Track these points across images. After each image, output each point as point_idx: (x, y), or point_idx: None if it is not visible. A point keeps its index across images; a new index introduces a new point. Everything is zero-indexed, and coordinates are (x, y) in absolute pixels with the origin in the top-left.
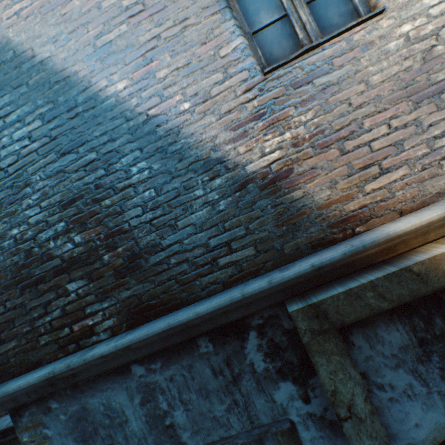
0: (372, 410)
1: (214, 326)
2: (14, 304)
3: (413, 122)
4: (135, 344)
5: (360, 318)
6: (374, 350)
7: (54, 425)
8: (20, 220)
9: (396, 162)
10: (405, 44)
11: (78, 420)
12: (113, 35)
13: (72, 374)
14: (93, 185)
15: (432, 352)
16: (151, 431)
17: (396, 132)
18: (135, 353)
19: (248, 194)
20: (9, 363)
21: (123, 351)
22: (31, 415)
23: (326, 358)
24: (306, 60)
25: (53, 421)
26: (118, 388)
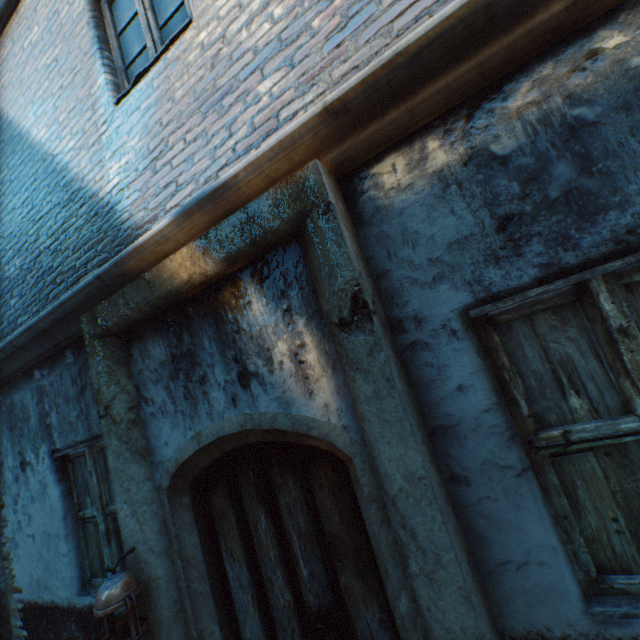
0: (136, 421)
1: (69, 337)
2: None
3: (202, 134)
4: (16, 342)
5: (120, 325)
6: (145, 364)
7: (0, 414)
8: None
9: (189, 178)
10: (201, 54)
11: (10, 412)
12: (43, 92)
13: (1, 369)
14: (27, 219)
15: (180, 369)
16: (41, 428)
17: (190, 147)
18: (28, 355)
19: (100, 219)
20: None
21: (13, 348)
22: None
23: (98, 360)
24: (139, 86)
25: (0, 411)
26: (28, 388)
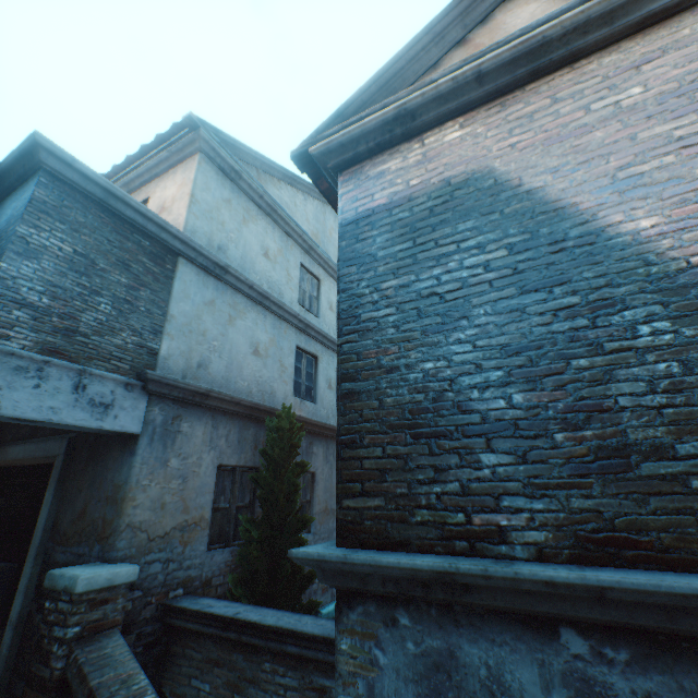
0: None
1: None
2: (395, 452)
3: None
4: (619, 591)
5: None
6: None
7: (393, 650)
8: (440, 353)
9: None
10: None
11: (434, 667)
12: (647, 167)
13: (463, 586)
14: (563, 336)
15: None
16: None
17: None
18: (590, 608)
19: None
20: (361, 524)
21: (586, 592)
22: (364, 615)
23: None
24: None
25: (392, 644)
26: (523, 653)
